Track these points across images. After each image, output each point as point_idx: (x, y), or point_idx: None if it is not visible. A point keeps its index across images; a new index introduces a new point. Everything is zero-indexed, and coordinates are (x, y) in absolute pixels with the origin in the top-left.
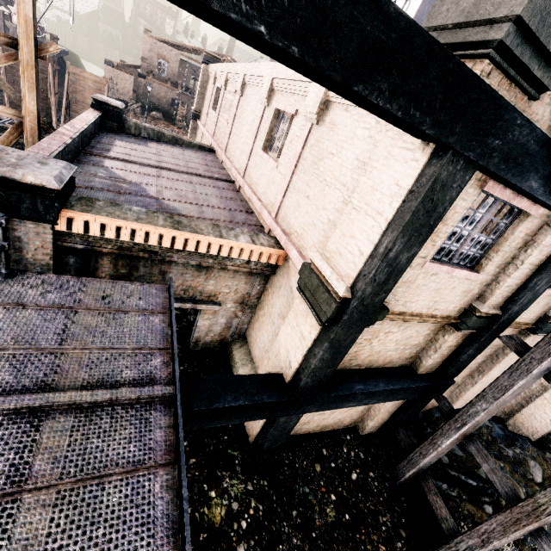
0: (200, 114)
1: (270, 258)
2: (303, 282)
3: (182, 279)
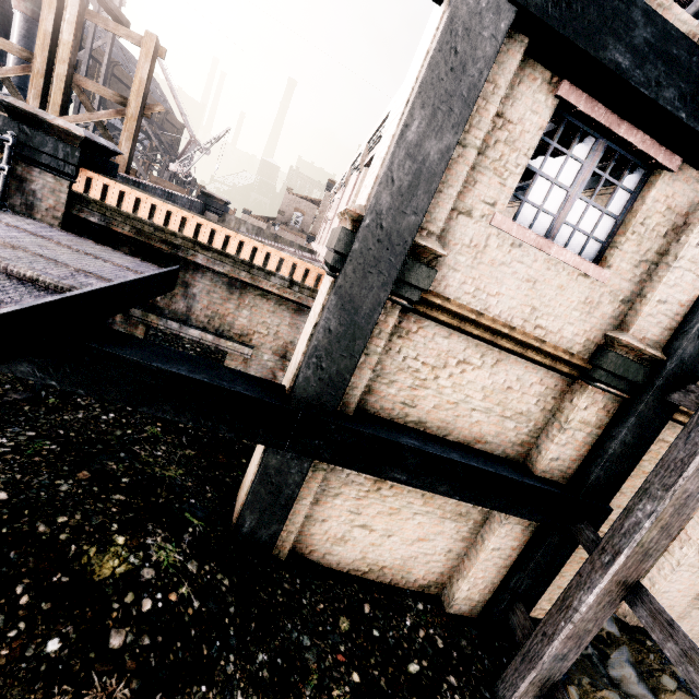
0: (315, 237)
1: (319, 282)
2: (328, 251)
3: (209, 300)
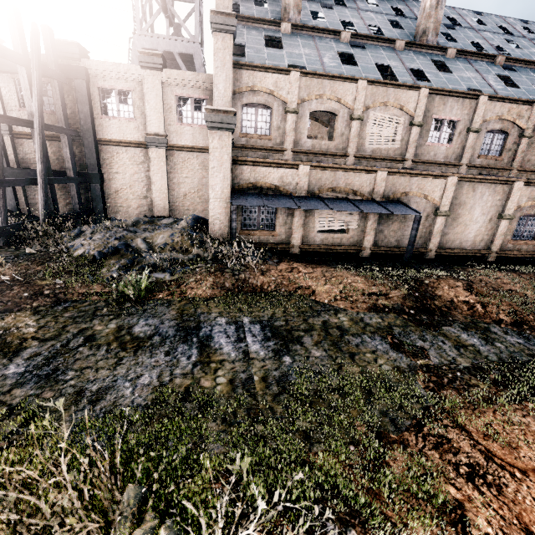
0: None
1: None
2: None
3: None
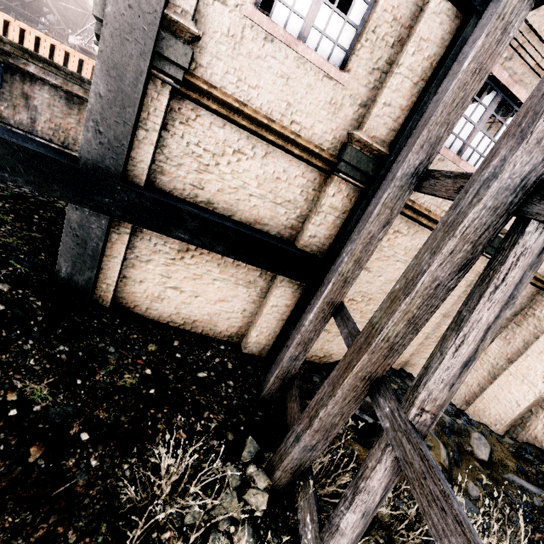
0: None
1: None
2: None
3: (50, 113)
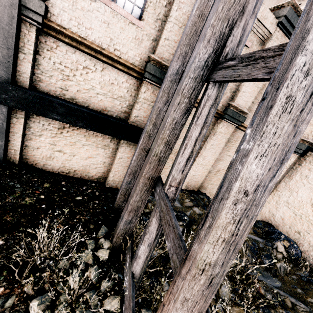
0: None
1: None
2: None
3: None
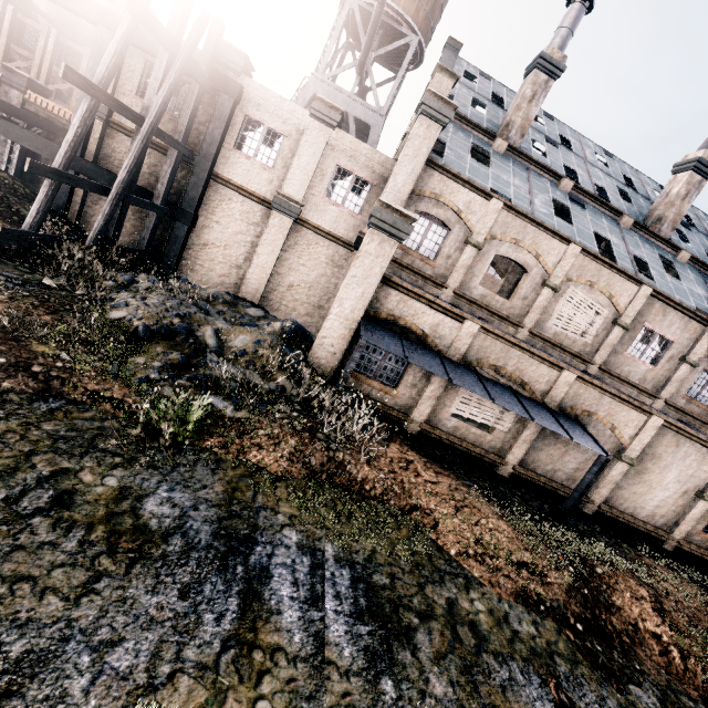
0: None
1: None
2: None
3: None
